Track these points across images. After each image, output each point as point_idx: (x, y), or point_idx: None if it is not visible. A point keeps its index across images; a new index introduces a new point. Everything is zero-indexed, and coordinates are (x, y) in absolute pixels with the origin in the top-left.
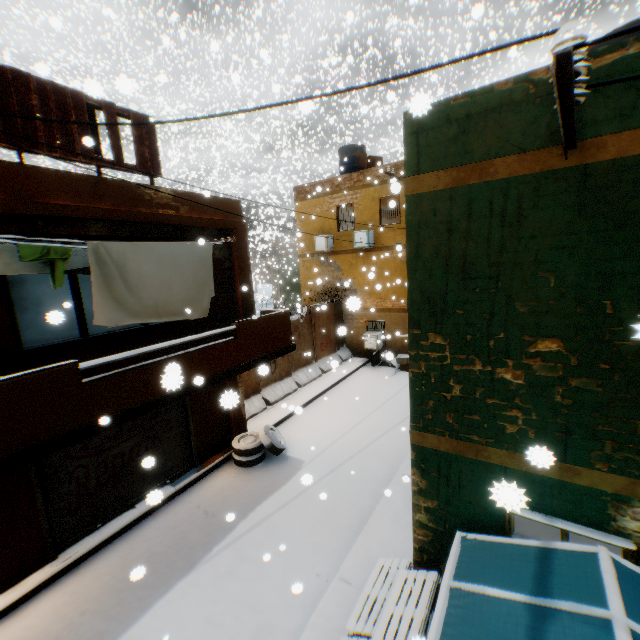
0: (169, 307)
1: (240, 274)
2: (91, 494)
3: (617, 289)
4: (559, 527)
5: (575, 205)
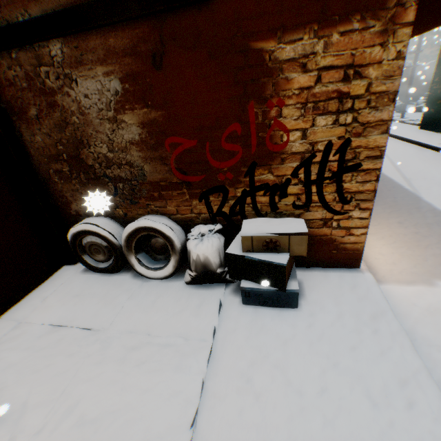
0: None
1: None
2: None
3: None
4: None
5: None
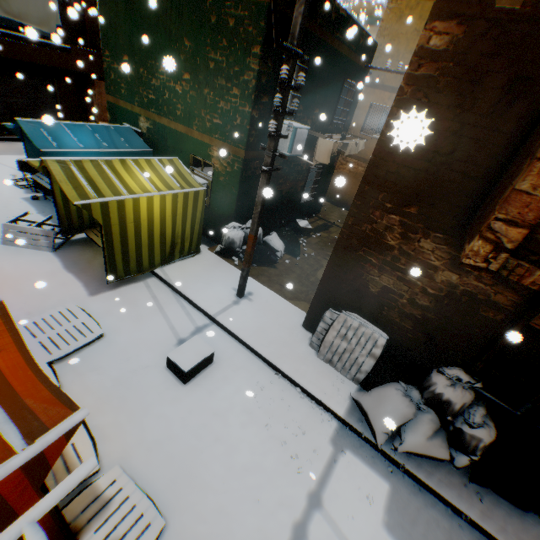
0: (29, 19)
1: (90, 24)
2: (1, 115)
3: (134, 39)
4: (132, 128)
5: (127, 4)
